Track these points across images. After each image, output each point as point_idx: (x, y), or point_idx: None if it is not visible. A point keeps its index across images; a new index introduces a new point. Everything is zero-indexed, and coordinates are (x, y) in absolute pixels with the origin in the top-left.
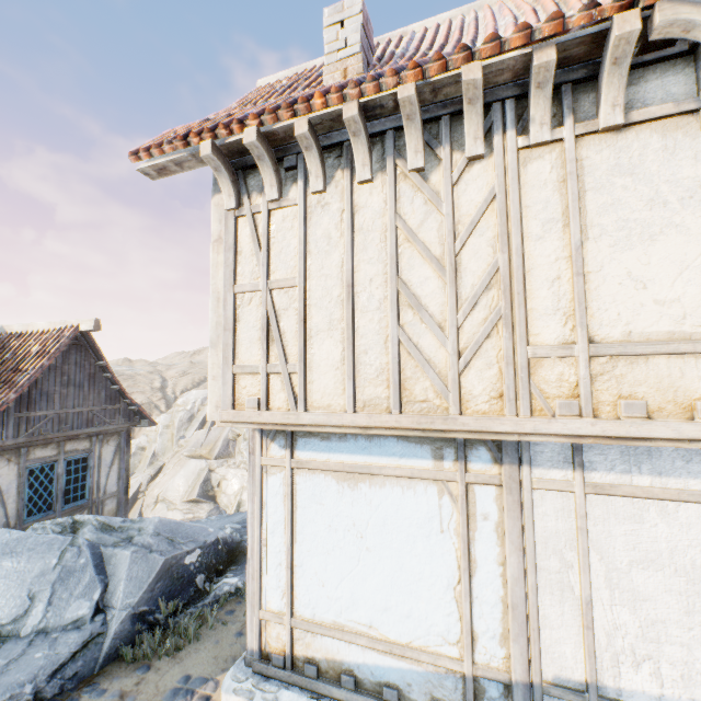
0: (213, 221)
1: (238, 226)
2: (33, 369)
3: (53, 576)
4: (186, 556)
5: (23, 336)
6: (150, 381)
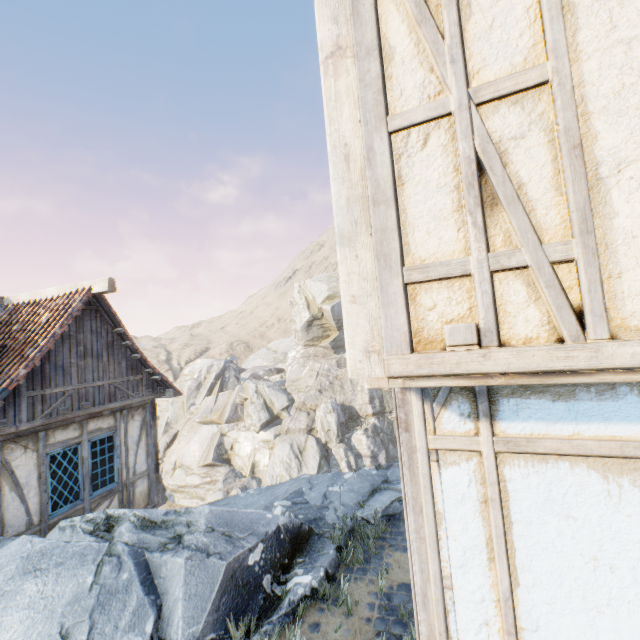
0: (319, 24)
1: (378, 10)
2: (44, 339)
3: (89, 601)
4: (249, 556)
5: (31, 306)
6: (156, 355)
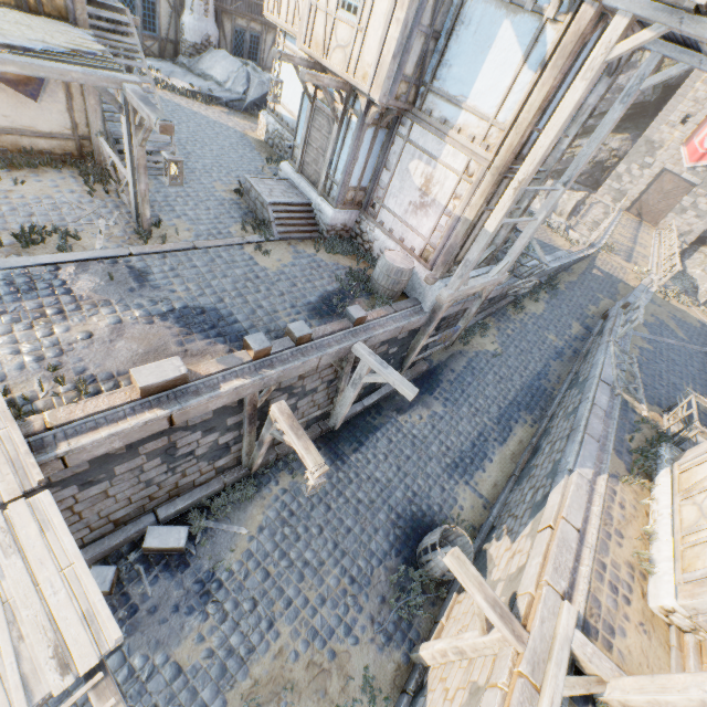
0: None
1: None
2: None
3: (235, 75)
4: None
5: None
6: None
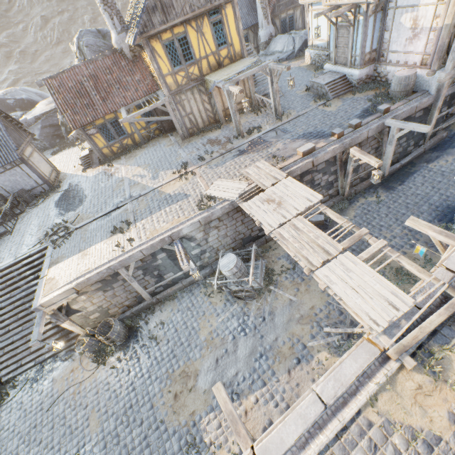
0: None
1: None
2: None
3: (287, 43)
4: None
5: None
6: None
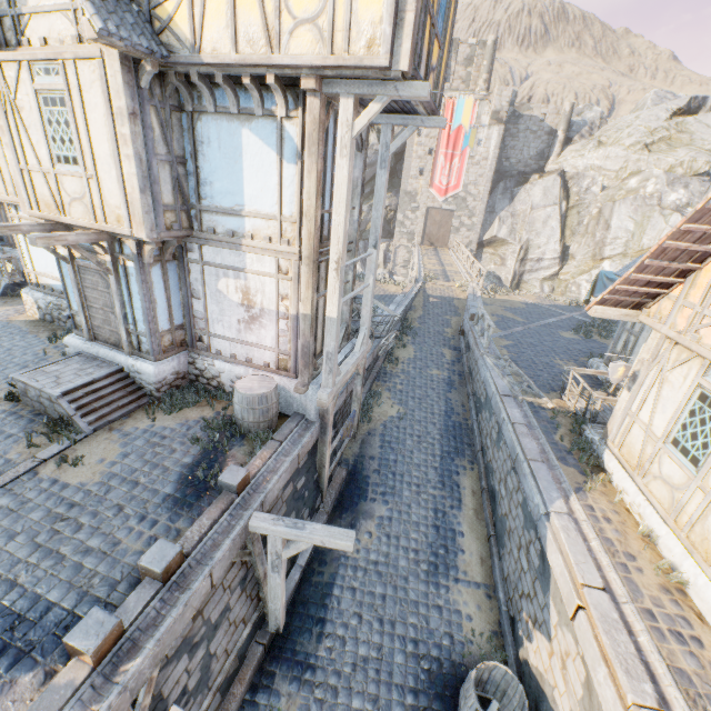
0: None
1: None
2: None
3: None
4: None
5: None
6: None
